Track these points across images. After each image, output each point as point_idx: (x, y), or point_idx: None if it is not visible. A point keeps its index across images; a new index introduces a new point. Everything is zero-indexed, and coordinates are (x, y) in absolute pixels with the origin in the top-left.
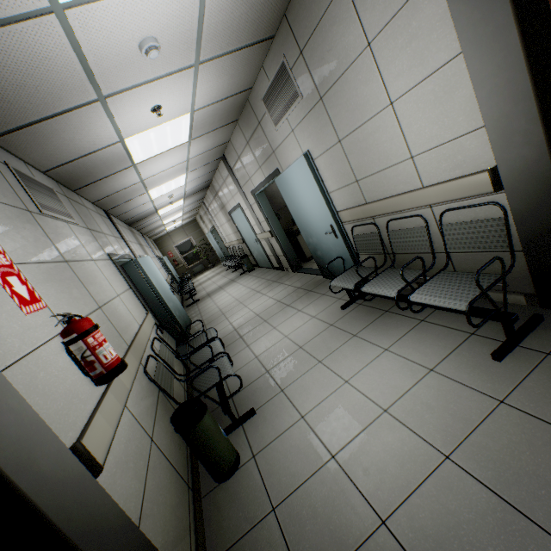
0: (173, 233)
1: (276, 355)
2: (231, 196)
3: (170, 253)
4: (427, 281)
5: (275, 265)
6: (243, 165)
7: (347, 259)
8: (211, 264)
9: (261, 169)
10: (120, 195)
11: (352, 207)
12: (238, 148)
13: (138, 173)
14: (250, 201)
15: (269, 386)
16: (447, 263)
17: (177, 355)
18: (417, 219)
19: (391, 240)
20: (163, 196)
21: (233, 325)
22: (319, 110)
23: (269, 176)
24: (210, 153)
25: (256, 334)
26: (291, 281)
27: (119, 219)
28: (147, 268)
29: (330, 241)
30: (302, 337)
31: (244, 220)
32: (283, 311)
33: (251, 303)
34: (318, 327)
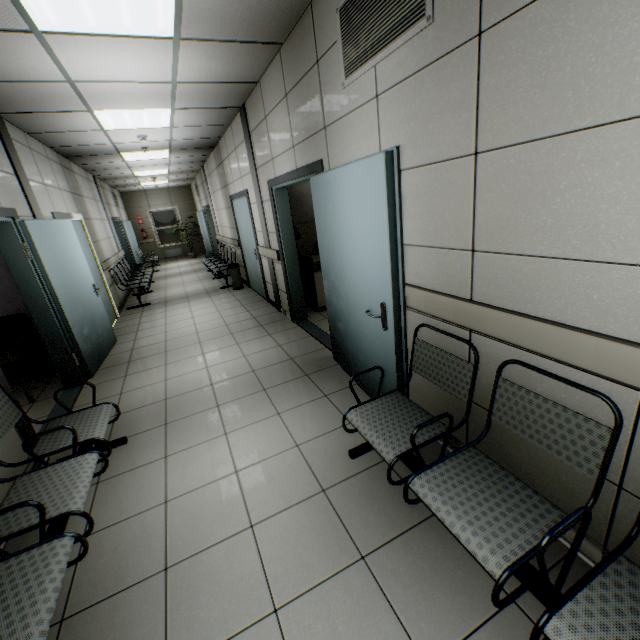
0: (152, 193)
1: (200, 524)
2: (239, 175)
3: (141, 219)
4: (589, 581)
5: (271, 298)
6: (268, 133)
7: (387, 368)
8: (192, 253)
9: (294, 150)
10: (20, 91)
11: (437, 290)
12: (269, 100)
13: (55, 59)
14: (263, 193)
15: (148, 634)
16: (634, 537)
17: (23, 437)
18: (581, 391)
19: (497, 396)
20: (127, 132)
21: (168, 385)
22: (461, 64)
23: (304, 167)
24: (220, 89)
25: (192, 433)
26: (284, 337)
27: (38, 140)
28: (49, 242)
29: (368, 324)
30: (263, 493)
31: (247, 218)
32: (253, 399)
33: (213, 352)
34: (298, 482)
